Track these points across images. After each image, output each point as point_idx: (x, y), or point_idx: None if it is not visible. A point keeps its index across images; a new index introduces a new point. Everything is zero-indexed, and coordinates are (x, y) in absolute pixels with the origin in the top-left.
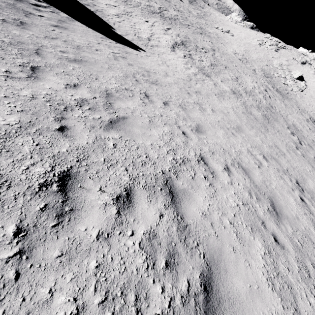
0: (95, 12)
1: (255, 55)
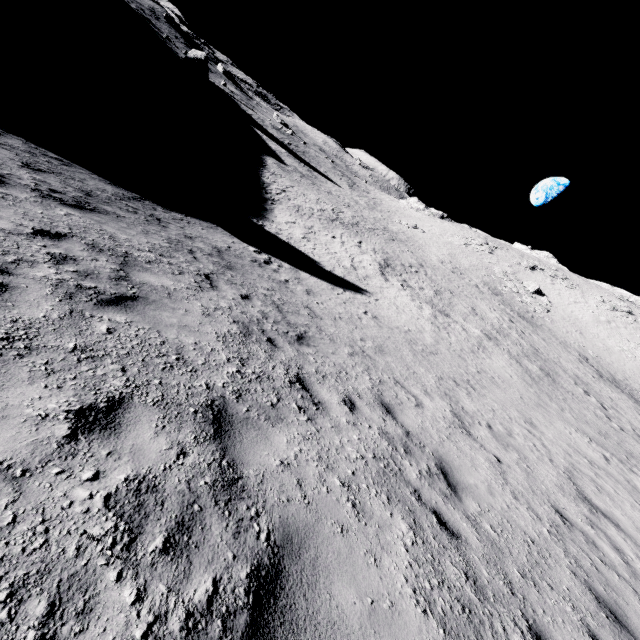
0: (289, 242)
1: (466, 260)
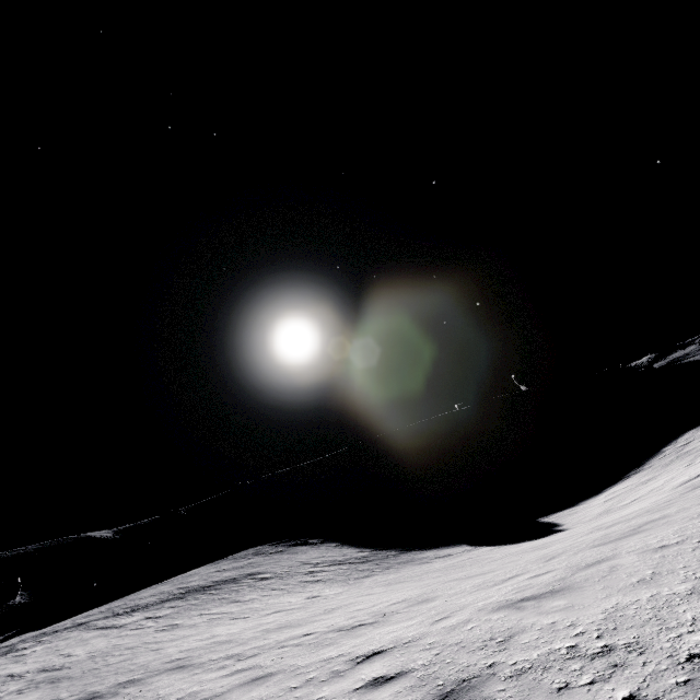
0: (555, 520)
1: None
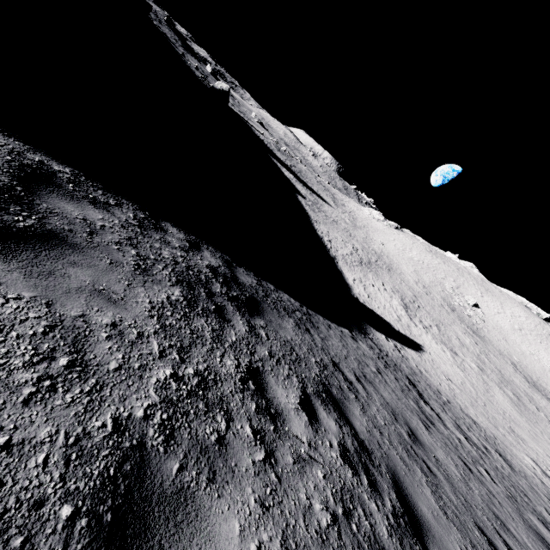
0: (372, 308)
1: (426, 277)
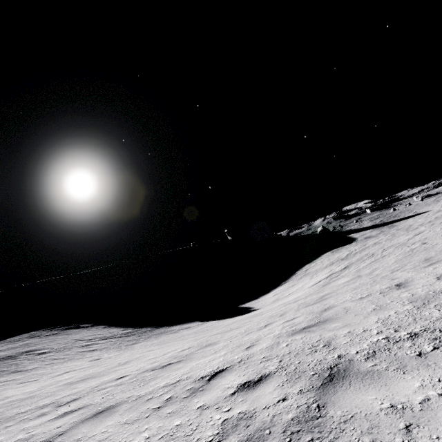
0: (249, 305)
1: None
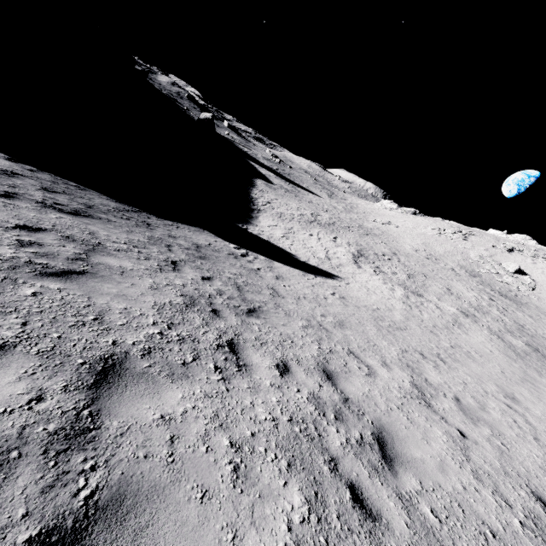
0: (269, 240)
1: (440, 248)
